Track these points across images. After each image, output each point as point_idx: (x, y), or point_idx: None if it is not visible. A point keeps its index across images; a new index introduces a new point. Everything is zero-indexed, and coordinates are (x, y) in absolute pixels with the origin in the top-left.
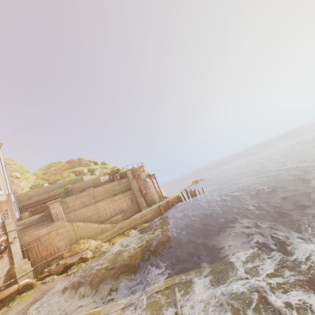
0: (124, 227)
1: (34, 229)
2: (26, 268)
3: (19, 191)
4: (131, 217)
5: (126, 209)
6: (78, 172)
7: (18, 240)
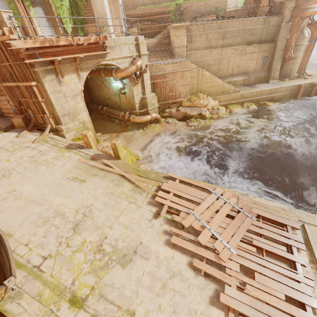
0: (247, 97)
1: (154, 58)
2: (154, 103)
3: None
4: (255, 87)
5: (251, 72)
6: None
7: (148, 70)
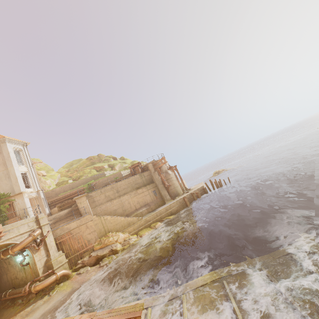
0: (150, 219)
1: (64, 223)
2: (61, 260)
3: (47, 188)
4: (156, 210)
5: (150, 202)
6: (99, 167)
7: (51, 234)
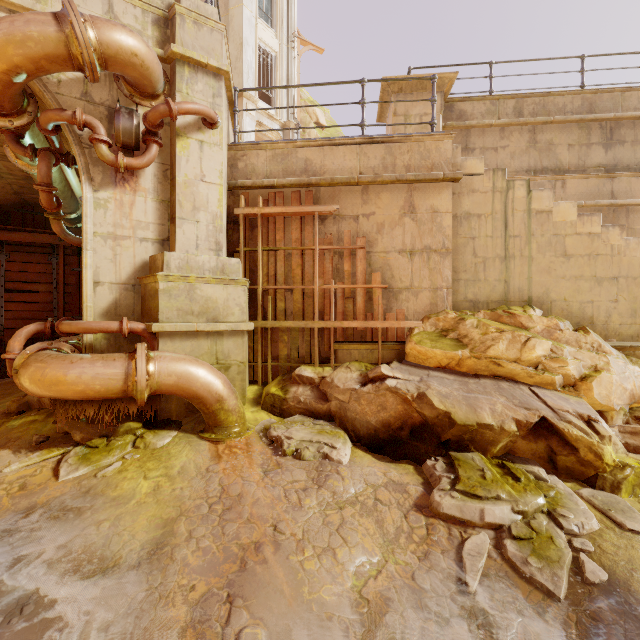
0: None
1: None
2: (217, 306)
3: None
4: None
5: None
6: None
7: (220, 144)
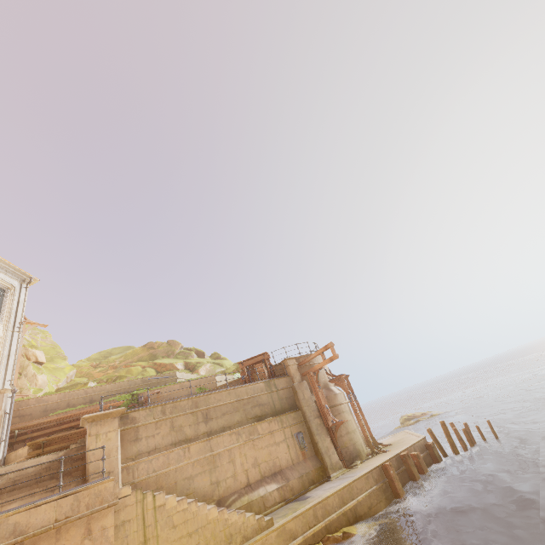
0: (296, 530)
1: (20, 502)
2: None
3: (31, 392)
4: (307, 497)
5: (287, 468)
6: (165, 366)
7: None
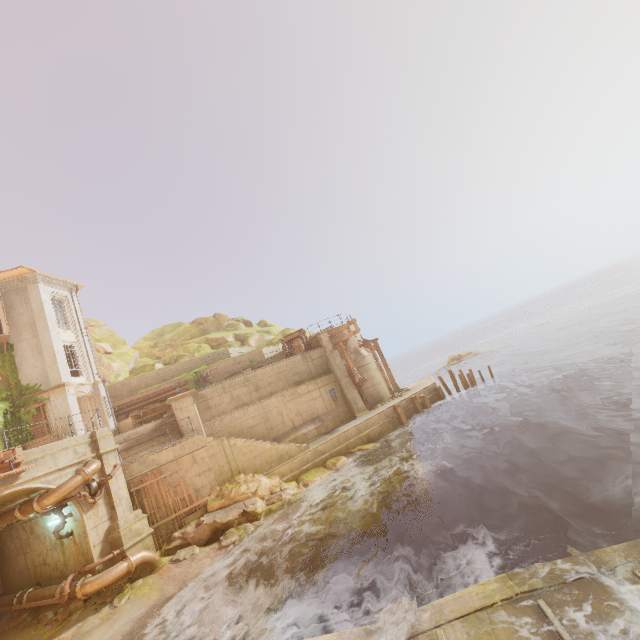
0: (325, 450)
1: (147, 450)
2: (140, 530)
3: (112, 378)
4: (336, 431)
5: (322, 414)
6: (217, 340)
7: (122, 472)
